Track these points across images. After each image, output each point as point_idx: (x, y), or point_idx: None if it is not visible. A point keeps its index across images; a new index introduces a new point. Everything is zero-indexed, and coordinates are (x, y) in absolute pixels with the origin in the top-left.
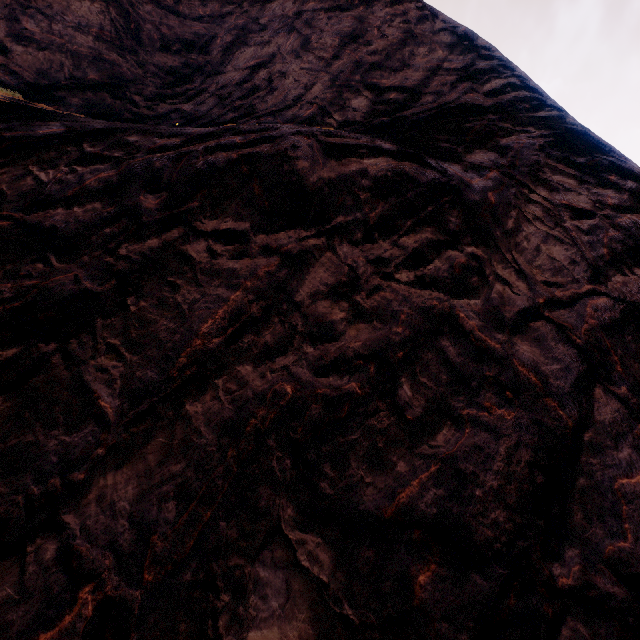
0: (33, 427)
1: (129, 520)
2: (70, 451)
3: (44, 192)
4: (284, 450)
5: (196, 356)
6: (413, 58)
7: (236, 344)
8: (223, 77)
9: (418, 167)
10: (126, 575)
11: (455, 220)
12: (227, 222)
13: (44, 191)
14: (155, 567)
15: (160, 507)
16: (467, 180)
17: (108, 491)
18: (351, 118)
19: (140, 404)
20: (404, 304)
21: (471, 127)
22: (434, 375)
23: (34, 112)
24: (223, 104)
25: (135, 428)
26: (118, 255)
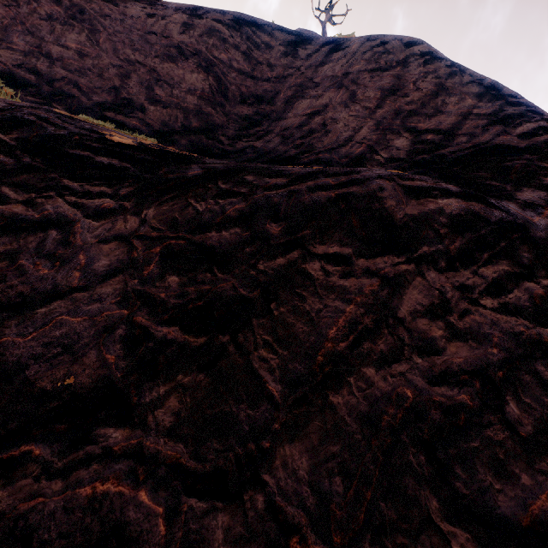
0: (227, 399)
1: (309, 487)
2: (255, 422)
3: (202, 219)
4: (416, 447)
5: (329, 356)
6: (445, 106)
7: (358, 349)
8: (285, 122)
9: (485, 207)
10: (319, 533)
11: (527, 255)
12: (333, 247)
13: (202, 218)
14: (339, 531)
15: (330, 480)
16: (529, 218)
17: (288, 459)
18: (395, 155)
19: (296, 391)
20: (494, 327)
21: (511, 166)
22: (536, 396)
23: (177, 157)
24: (286, 142)
25: (296, 410)
26: (258, 269)
